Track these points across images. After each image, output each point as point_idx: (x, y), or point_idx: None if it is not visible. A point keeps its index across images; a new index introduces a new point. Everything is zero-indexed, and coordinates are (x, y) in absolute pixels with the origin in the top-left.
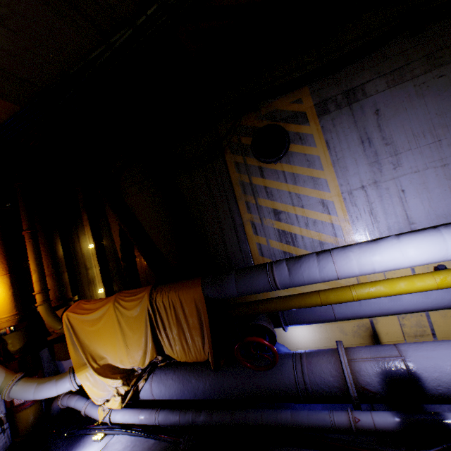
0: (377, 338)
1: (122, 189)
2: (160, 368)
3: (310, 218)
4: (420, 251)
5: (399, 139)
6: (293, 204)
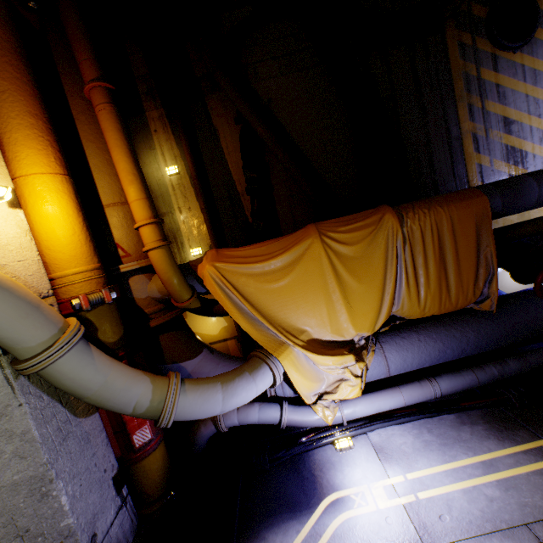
0: None
1: (246, 64)
2: (385, 335)
3: None
4: None
5: None
6: (529, 111)
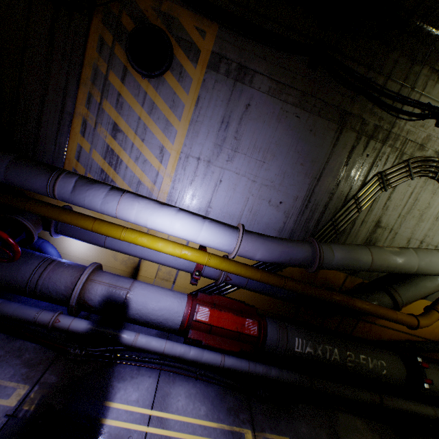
0: (137, 271)
1: None
2: None
3: (144, 155)
4: (183, 228)
5: (245, 142)
6: (137, 131)
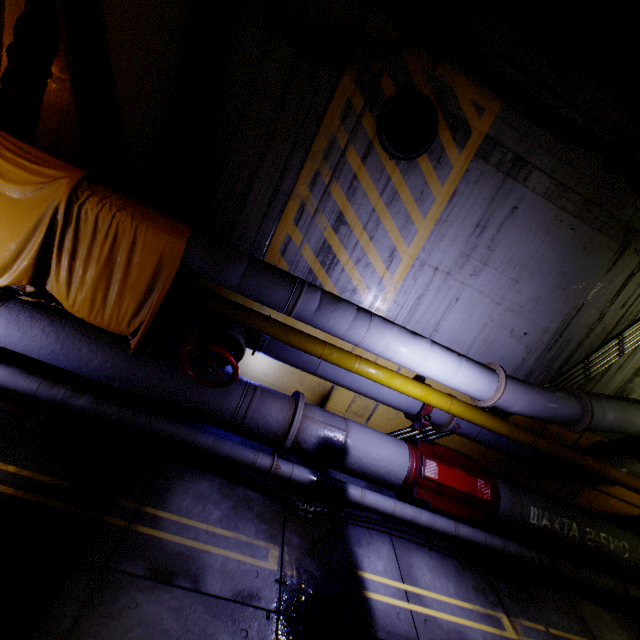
0: (325, 401)
1: None
2: (21, 304)
3: (368, 257)
4: (437, 367)
5: (500, 253)
6: (366, 226)
